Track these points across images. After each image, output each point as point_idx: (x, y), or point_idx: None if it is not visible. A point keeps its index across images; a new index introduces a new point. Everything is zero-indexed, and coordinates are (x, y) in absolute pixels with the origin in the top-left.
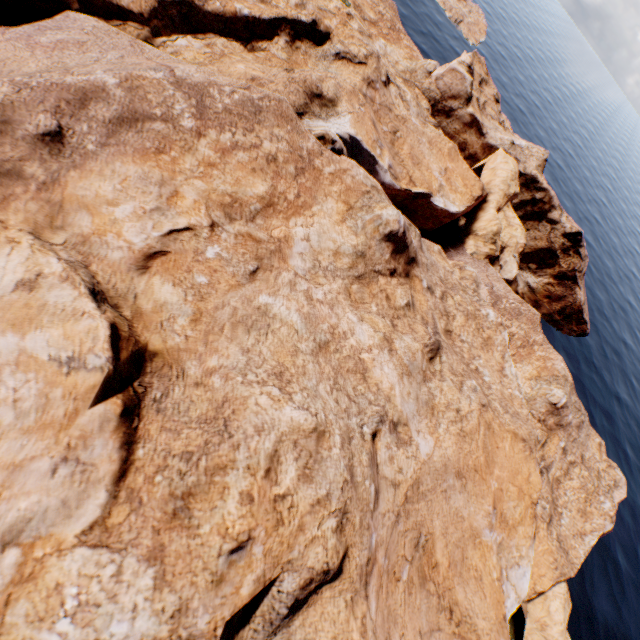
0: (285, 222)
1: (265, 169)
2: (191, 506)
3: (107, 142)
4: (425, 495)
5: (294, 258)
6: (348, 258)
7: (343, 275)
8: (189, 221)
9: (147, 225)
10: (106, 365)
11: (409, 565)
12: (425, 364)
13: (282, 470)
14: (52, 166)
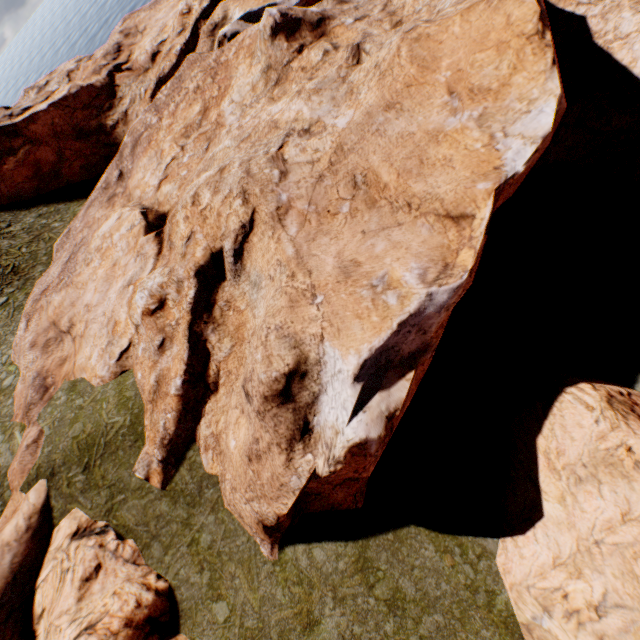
0: (217, 109)
1: (196, 98)
2: (172, 240)
3: (134, 160)
4: (353, 150)
5: (228, 120)
6: (261, 82)
7: (264, 95)
8: (172, 157)
9: (157, 174)
10: (141, 221)
11: (350, 202)
12: (345, 72)
13: (202, 199)
14: (124, 185)
